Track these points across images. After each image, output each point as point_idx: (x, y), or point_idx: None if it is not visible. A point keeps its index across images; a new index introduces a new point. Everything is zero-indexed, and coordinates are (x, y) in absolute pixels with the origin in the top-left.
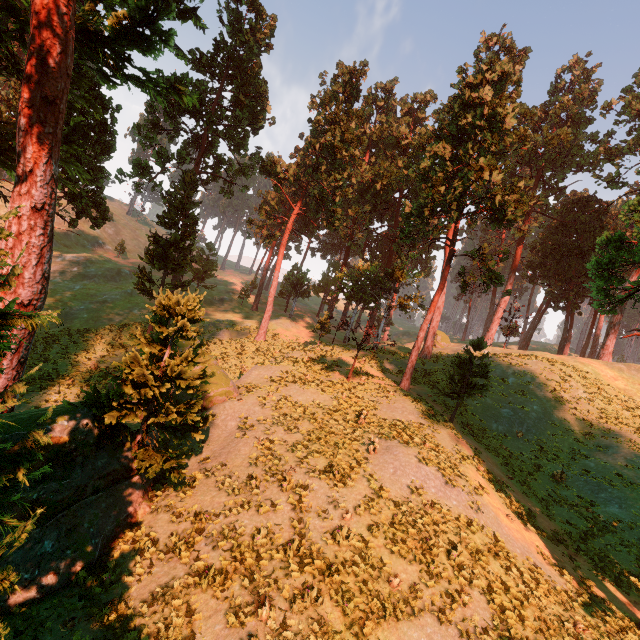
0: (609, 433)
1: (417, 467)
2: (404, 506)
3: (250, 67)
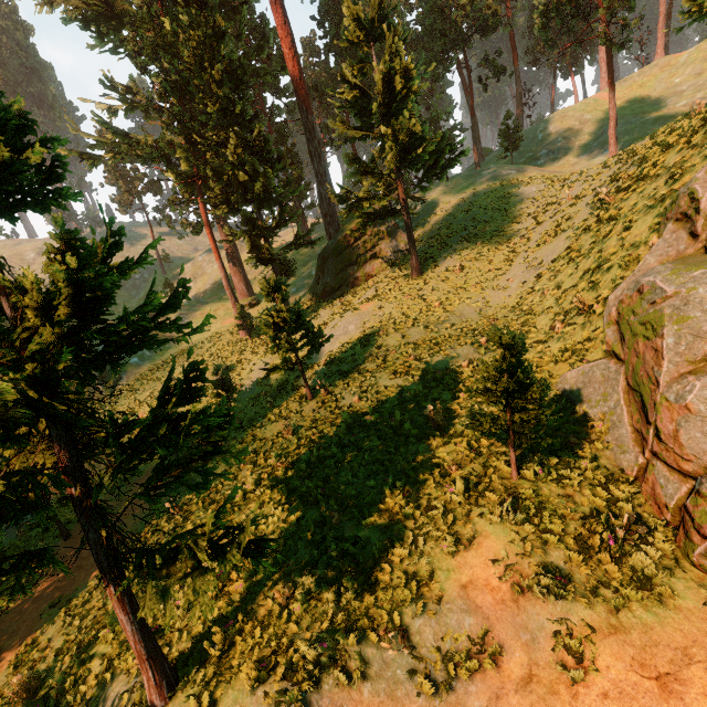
0: (605, 126)
1: (502, 171)
2: (503, 180)
3: (259, 24)
